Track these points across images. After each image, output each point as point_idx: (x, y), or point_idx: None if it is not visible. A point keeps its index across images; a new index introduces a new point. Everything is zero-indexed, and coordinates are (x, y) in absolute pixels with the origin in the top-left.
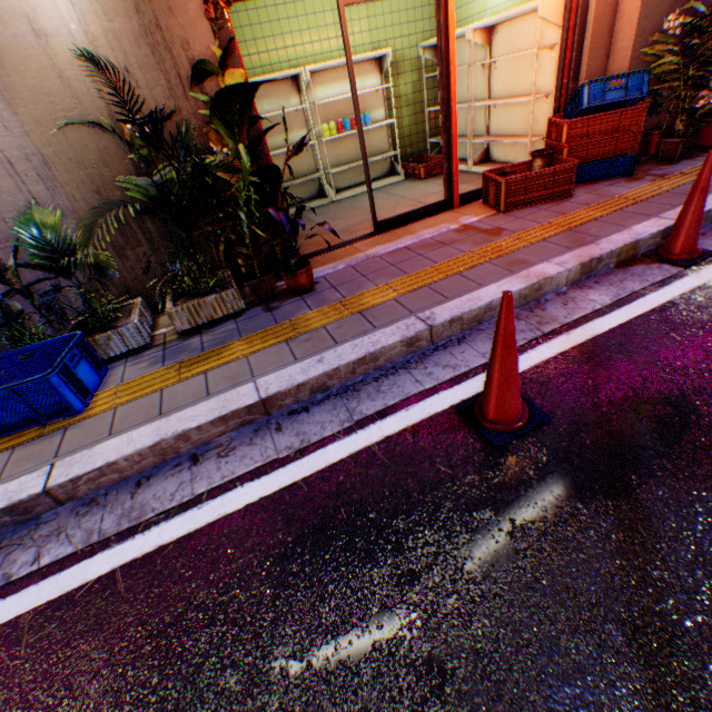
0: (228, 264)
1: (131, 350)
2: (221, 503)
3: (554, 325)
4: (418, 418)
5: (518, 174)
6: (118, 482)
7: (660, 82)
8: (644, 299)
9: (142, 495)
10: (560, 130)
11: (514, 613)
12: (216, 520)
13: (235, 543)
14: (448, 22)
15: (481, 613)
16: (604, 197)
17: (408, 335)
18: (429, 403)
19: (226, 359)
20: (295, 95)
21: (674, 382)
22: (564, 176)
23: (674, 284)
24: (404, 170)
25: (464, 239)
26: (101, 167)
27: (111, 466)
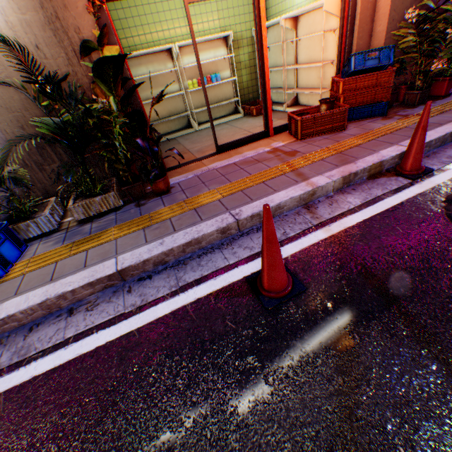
0: (116, 174)
1: (45, 233)
2: (81, 345)
3: (321, 219)
4: (221, 285)
5: (312, 114)
6: (18, 327)
7: (405, 54)
8: (383, 202)
9: (31, 338)
10: (338, 85)
11: (257, 440)
12: (74, 358)
13: (82, 376)
14: (260, 14)
15: (234, 439)
16: (366, 130)
17: (222, 226)
18: (230, 274)
19: (102, 241)
20: (170, 61)
21: (394, 263)
22: (340, 116)
23: (404, 191)
24: (243, 110)
25: (272, 158)
26: (24, 111)
27: (11, 317)
